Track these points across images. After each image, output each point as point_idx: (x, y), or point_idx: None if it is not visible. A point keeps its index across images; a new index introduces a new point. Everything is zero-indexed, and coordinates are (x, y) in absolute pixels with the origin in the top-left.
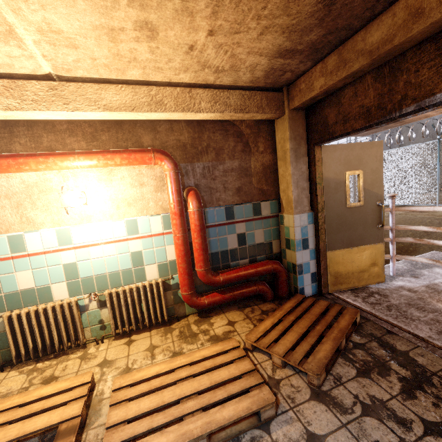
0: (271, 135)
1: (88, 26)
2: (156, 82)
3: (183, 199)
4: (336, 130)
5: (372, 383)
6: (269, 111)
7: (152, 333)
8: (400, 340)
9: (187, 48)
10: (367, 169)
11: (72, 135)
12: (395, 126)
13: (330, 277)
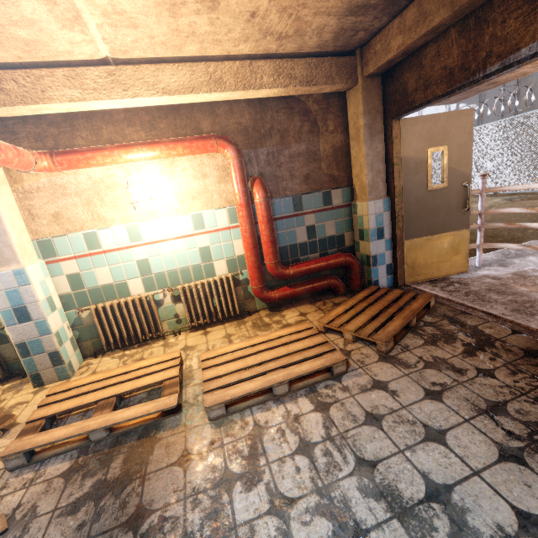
0: (342, 111)
1: (151, 4)
2: (213, 57)
3: (248, 189)
4: (416, 98)
5: (437, 349)
6: (340, 81)
7: (226, 326)
8: (472, 318)
9: (248, 16)
10: (453, 144)
11: (130, 125)
12: (488, 88)
13: (407, 269)
